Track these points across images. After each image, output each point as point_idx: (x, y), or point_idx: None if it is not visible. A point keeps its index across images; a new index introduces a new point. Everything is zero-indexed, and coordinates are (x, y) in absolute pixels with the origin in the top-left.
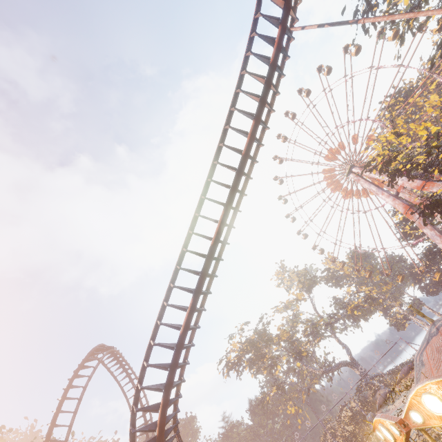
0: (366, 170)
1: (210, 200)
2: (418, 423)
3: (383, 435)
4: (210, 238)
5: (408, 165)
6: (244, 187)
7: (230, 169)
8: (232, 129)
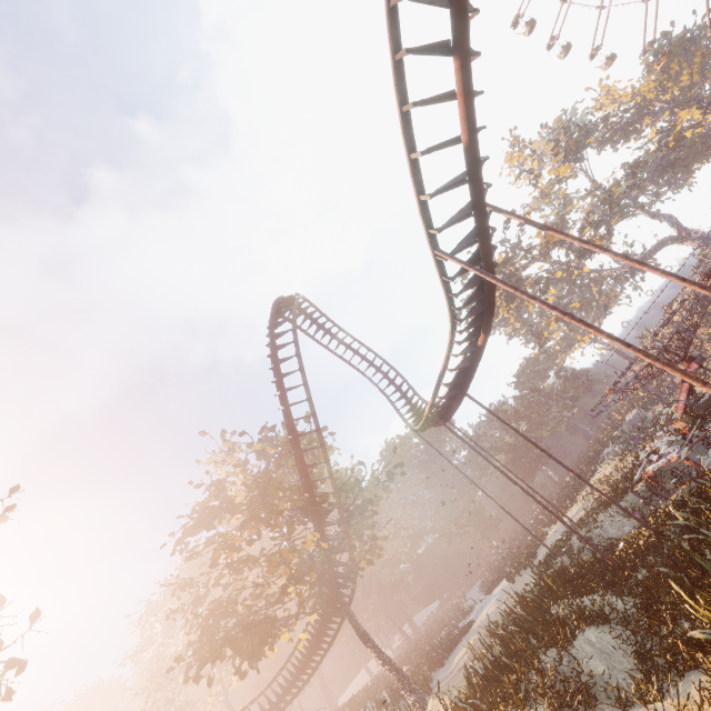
0: None
1: None
2: None
3: None
4: None
5: None
6: None
7: None
8: None
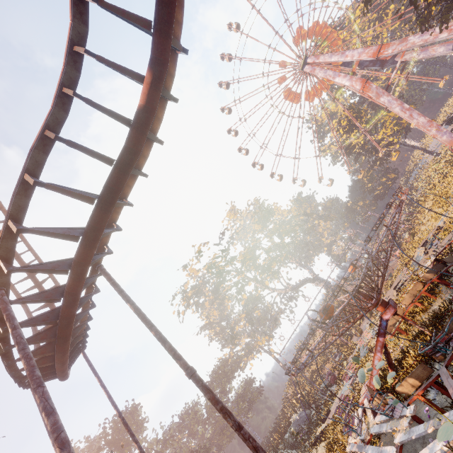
0: (321, 55)
1: None
2: None
3: None
4: None
5: None
6: None
7: None
8: None
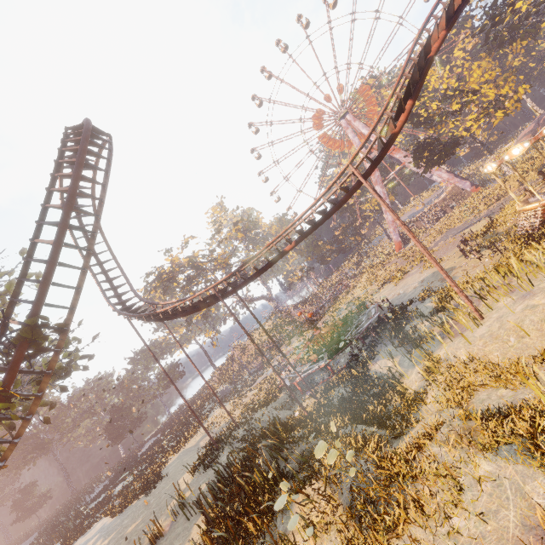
0: (358, 121)
1: None
2: None
3: None
4: None
5: (423, 109)
6: None
7: None
8: None
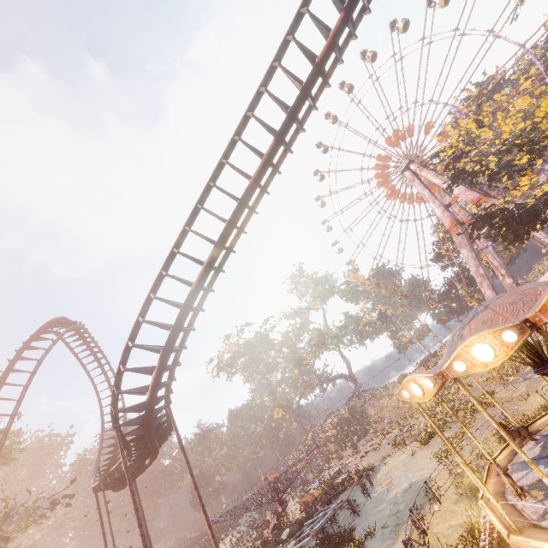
0: (425, 169)
1: (258, 121)
2: (460, 372)
3: (410, 393)
4: (249, 176)
5: (478, 166)
6: (304, 120)
7: (293, 82)
8: (310, 16)
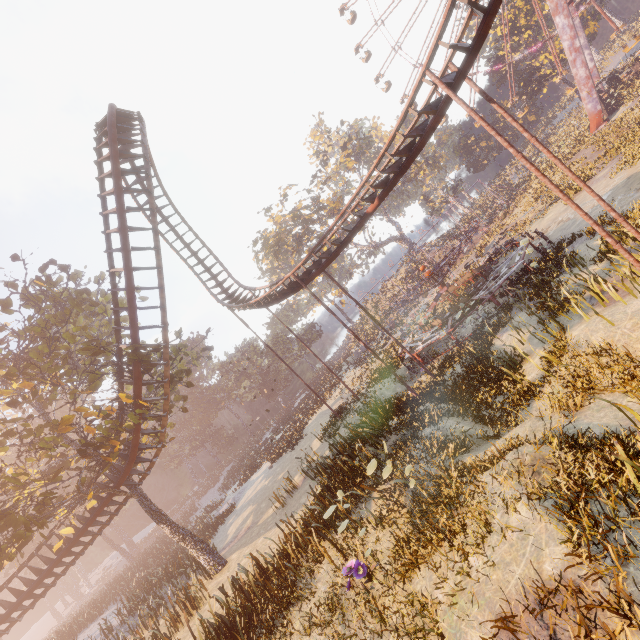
0: None
1: None
2: None
3: None
4: None
5: None
6: None
7: None
8: None
